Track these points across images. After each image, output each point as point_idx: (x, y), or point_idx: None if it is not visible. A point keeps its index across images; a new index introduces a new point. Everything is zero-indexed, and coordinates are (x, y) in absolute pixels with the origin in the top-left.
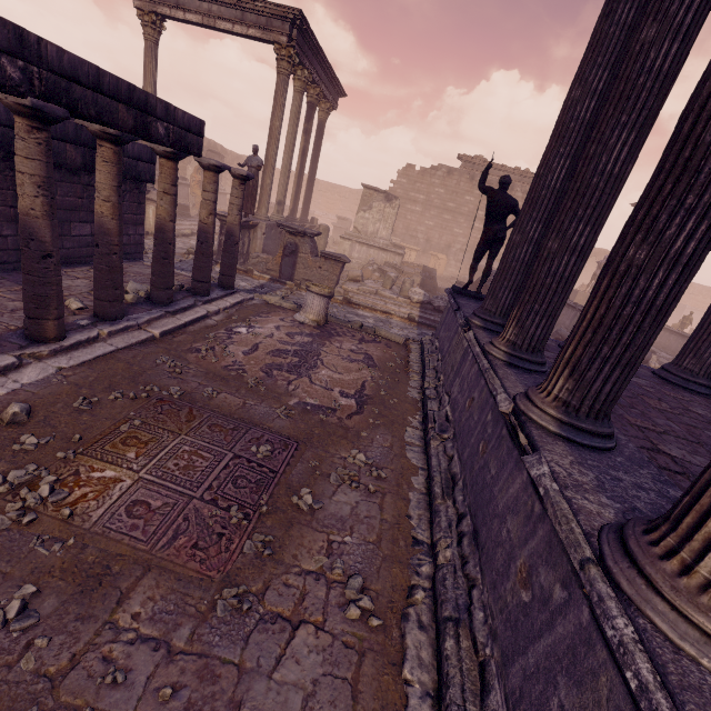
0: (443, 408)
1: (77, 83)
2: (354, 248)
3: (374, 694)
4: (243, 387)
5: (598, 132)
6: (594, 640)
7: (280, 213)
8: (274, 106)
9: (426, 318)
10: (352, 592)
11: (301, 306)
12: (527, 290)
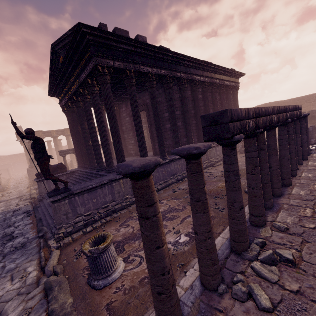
0: None
1: None
2: None
3: None
4: None
5: (142, 125)
6: (183, 159)
7: None
8: None
9: None
10: None
11: None
12: (146, 152)
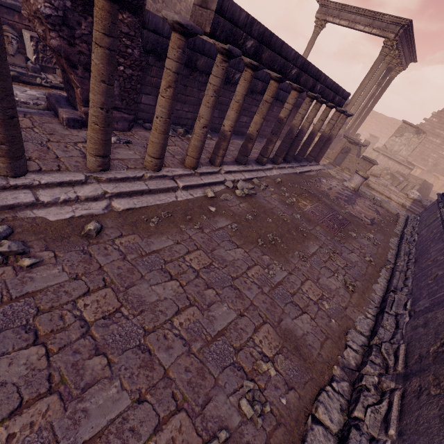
0: (413, 238)
1: (327, 88)
2: (379, 157)
3: (371, 271)
4: (329, 199)
5: None
6: None
7: (343, 129)
8: (369, 72)
9: (413, 208)
10: (368, 255)
11: (345, 179)
12: None
